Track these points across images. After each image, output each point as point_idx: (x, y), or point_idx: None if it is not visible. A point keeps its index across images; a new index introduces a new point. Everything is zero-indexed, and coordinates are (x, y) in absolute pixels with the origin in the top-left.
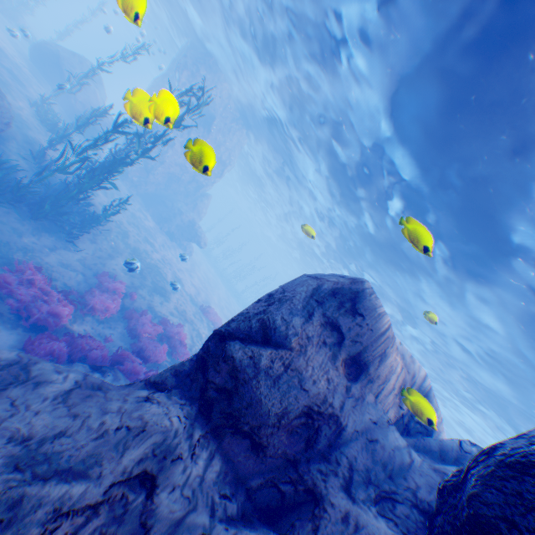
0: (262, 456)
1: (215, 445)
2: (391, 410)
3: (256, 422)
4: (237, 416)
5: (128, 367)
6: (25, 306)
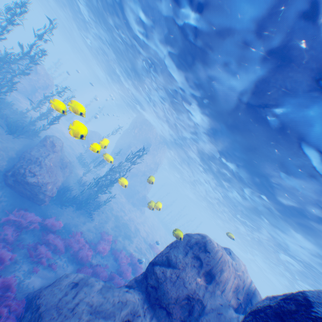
0: (170, 317)
1: (152, 312)
2: (231, 299)
3: (167, 301)
4: (160, 299)
5: (116, 281)
6: (75, 252)
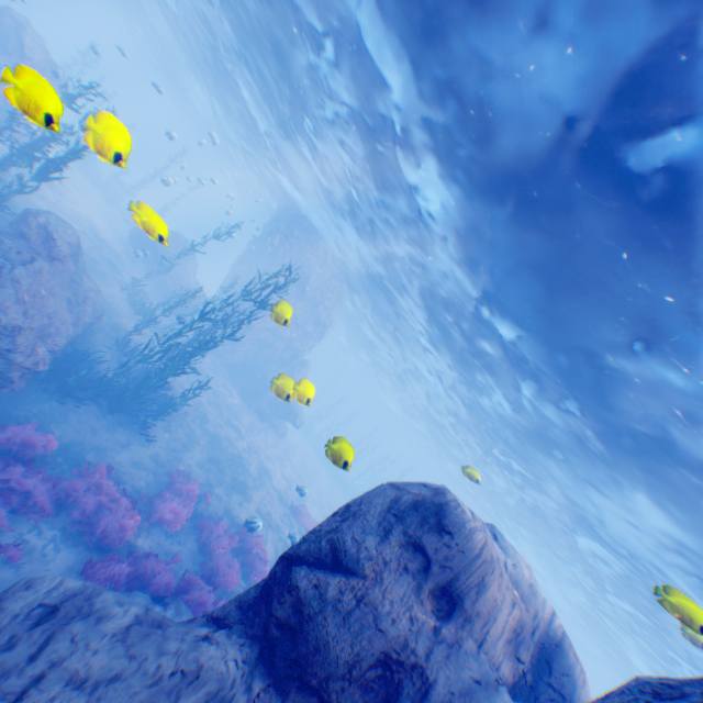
0: None
1: (277, 702)
2: (503, 663)
3: (323, 671)
4: (303, 663)
5: (193, 596)
6: (90, 517)
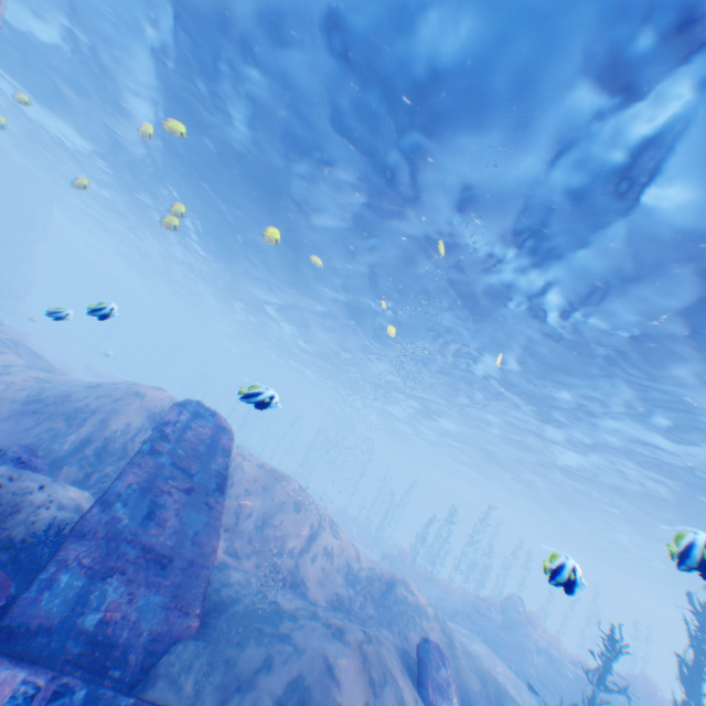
0: None
1: None
2: None
3: None
4: None
5: None
6: None
